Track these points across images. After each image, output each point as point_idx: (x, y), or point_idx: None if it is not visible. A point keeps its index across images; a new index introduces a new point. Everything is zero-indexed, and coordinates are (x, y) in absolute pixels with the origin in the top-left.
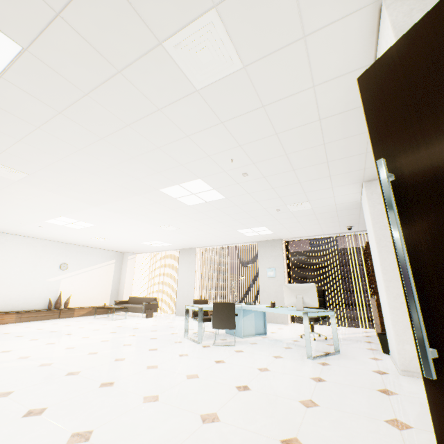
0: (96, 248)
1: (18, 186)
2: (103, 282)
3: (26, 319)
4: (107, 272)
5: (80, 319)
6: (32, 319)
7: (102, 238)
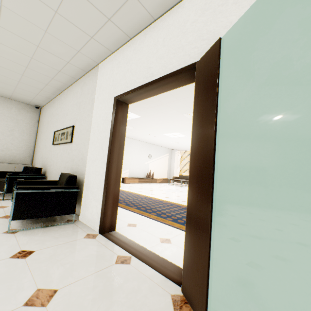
0: (161, 146)
1: (185, 120)
2: (164, 166)
3: (141, 182)
4: (165, 160)
5: (163, 184)
6: (143, 182)
7: (176, 142)
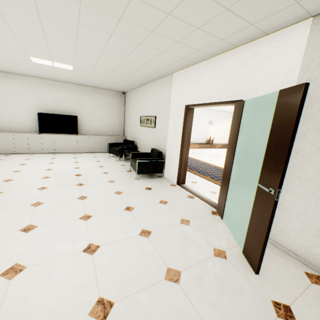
0: (223, 111)
1: None
2: (225, 131)
3: (201, 147)
4: (227, 126)
5: (221, 150)
6: (203, 147)
7: None
